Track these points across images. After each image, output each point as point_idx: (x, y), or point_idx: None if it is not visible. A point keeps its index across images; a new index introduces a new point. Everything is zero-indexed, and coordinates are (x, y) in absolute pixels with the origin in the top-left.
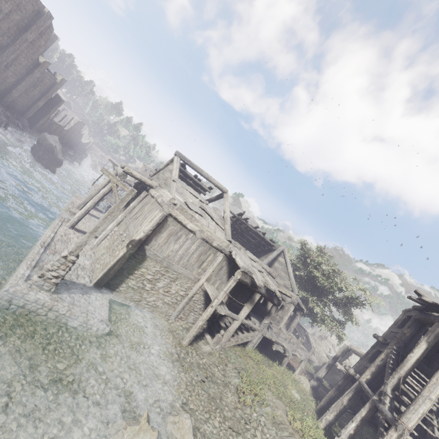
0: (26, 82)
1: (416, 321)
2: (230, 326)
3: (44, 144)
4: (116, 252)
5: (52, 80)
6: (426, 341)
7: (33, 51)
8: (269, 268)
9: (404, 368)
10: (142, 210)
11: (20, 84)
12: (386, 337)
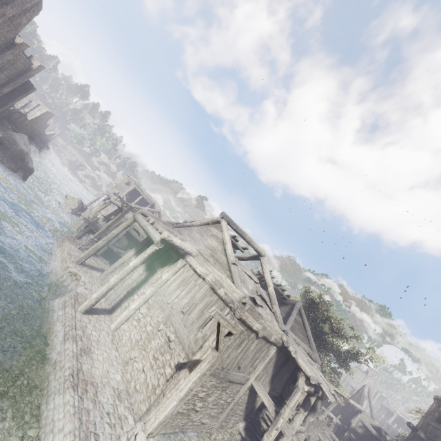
0: None
1: None
2: (282, 437)
3: (12, 148)
4: (165, 369)
5: (26, 65)
6: None
7: (9, 29)
8: (308, 348)
9: None
10: (188, 294)
11: None
12: (423, 429)
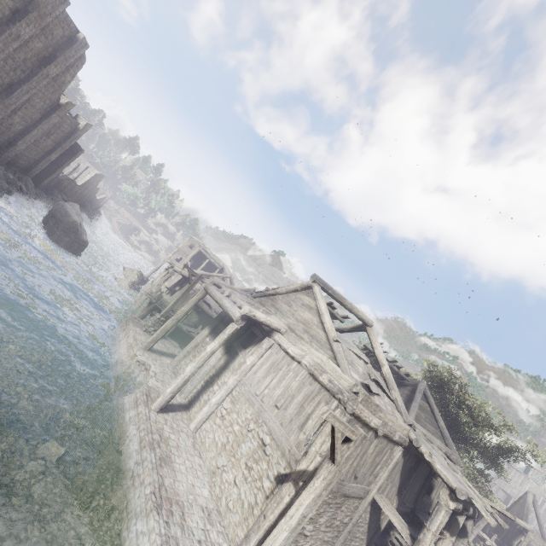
0: (38, 130)
1: None
2: None
3: (64, 221)
4: (263, 482)
5: (73, 125)
6: None
7: (53, 89)
8: (444, 446)
9: None
10: (280, 383)
11: (30, 133)
12: None
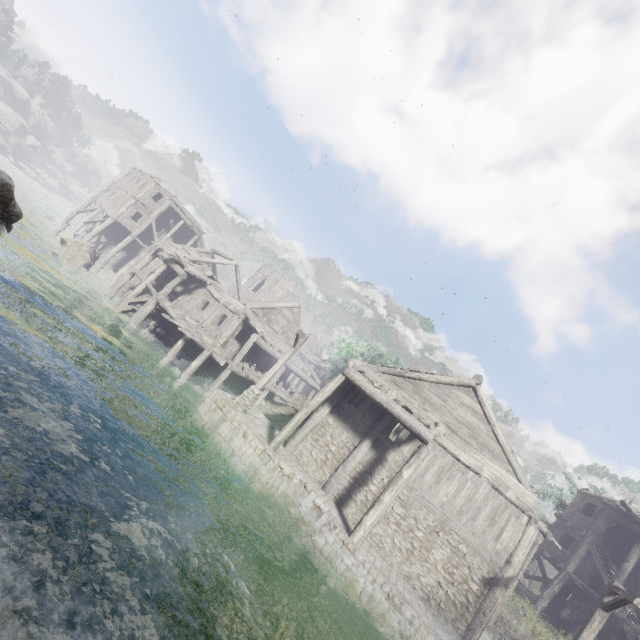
0: None
1: (609, 518)
2: None
3: None
4: (470, 585)
5: None
6: (638, 553)
7: None
8: None
9: (624, 576)
10: (460, 493)
11: None
12: (569, 518)
